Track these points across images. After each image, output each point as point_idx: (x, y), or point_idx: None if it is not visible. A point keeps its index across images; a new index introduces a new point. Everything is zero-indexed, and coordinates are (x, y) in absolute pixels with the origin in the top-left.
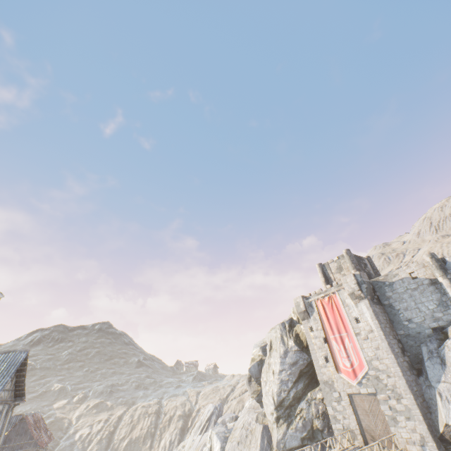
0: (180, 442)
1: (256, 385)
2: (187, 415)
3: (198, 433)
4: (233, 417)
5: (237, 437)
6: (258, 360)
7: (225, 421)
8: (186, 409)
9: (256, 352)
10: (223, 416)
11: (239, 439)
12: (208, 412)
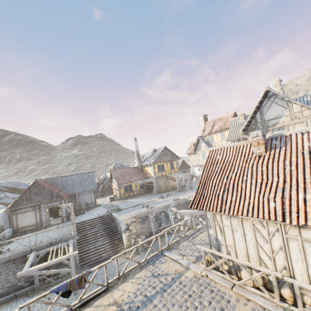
0: None
1: None
2: None
3: None
4: None
5: None
6: None
7: None
8: None
9: None
10: None
11: None
12: None
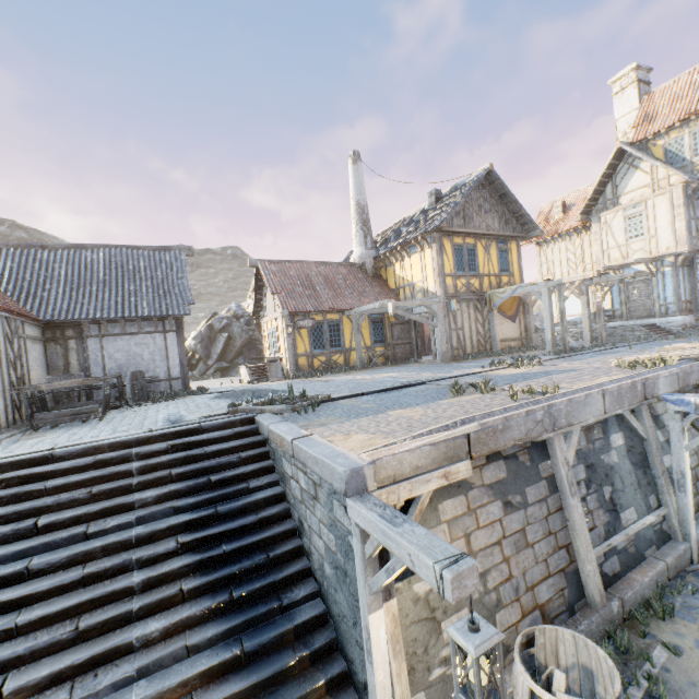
0: None
1: None
2: None
3: None
4: None
5: None
6: None
7: None
8: None
9: None
10: None
11: None
12: None
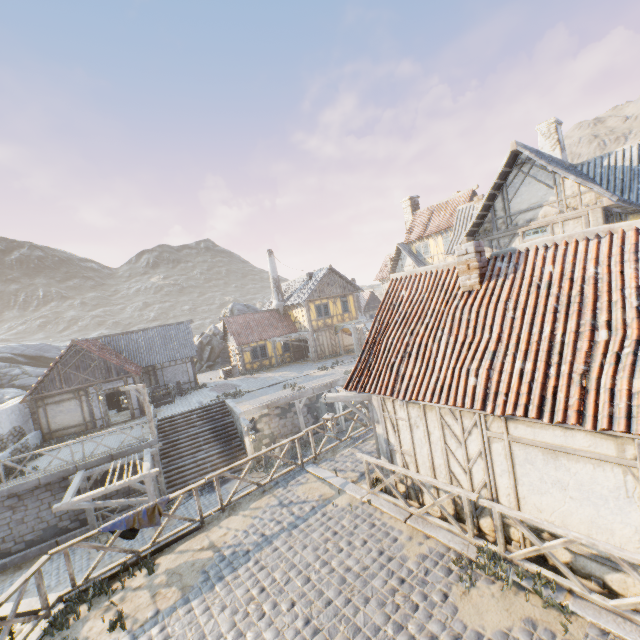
0: None
1: None
2: None
3: None
4: None
5: None
6: None
7: None
8: None
9: None
10: None
11: None
12: None
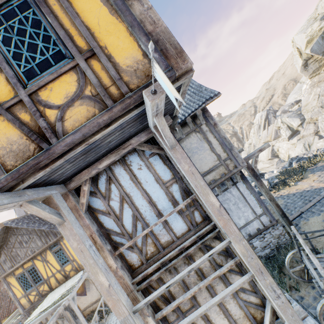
0: (243, 145)
1: (316, 63)
2: (233, 135)
3: (262, 131)
4: (293, 104)
5: (317, 105)
6: (321, 33)
7: (285, 111)
8: (230, 133)
9: (314, 30)
10: (280, 110)
11: (320, 105)
12: (261, 117)
